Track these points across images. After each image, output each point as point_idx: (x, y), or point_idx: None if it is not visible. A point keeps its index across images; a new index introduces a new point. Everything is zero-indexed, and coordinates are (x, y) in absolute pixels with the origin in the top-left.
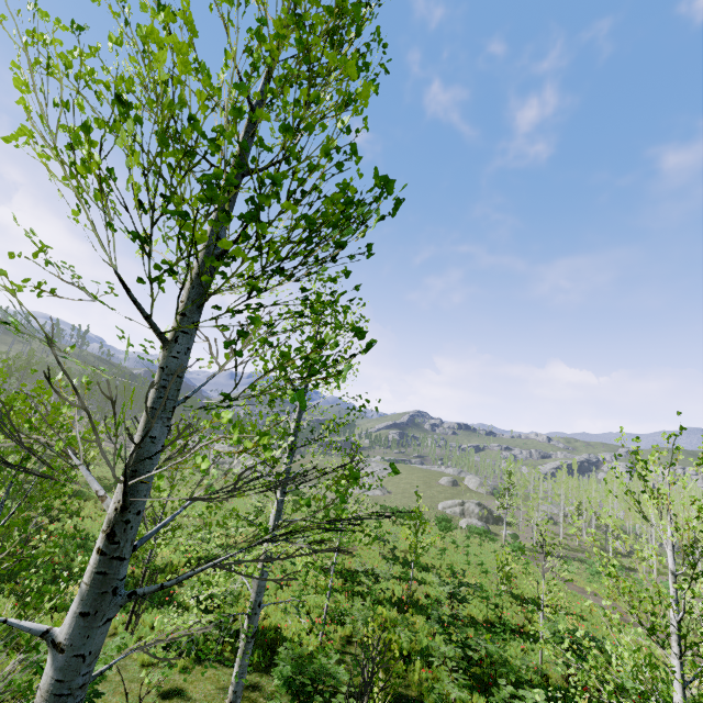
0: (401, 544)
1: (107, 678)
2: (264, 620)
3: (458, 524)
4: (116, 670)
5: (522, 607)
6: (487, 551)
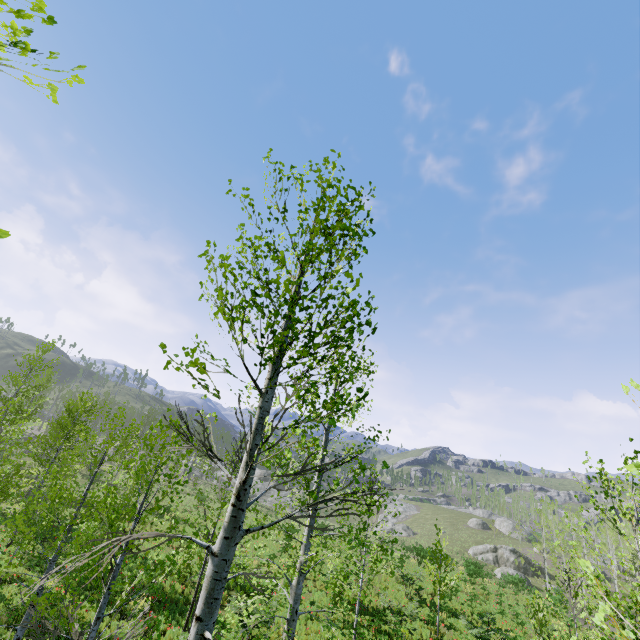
0: (428, 586)
1: None
2: None
3: (492, 573)
4: None
5: None
6: (524, 604)
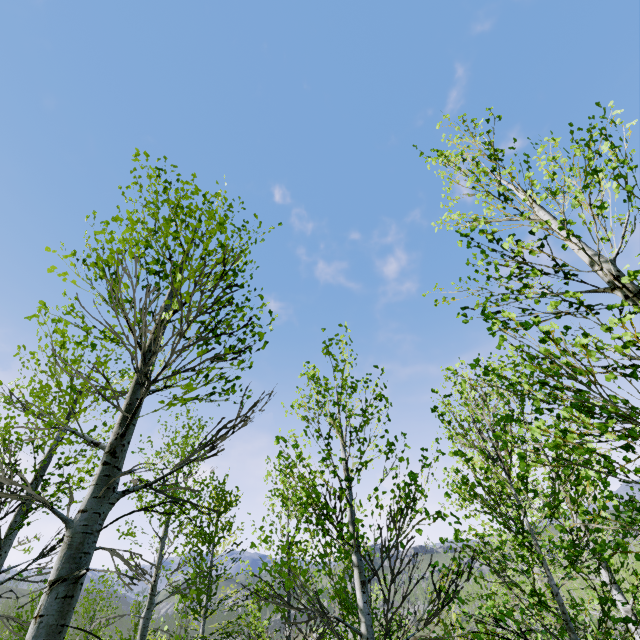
0: None
1: None
2: None
3: None
4: None
5: None
6: None
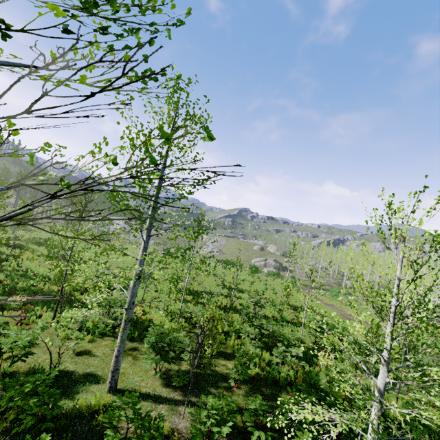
0: (228, 279)
1: (40, 345)
2: (143, 316)
3: (262, 271)
4: (41, 340)
5: (293, 311)
6: (277, 284)
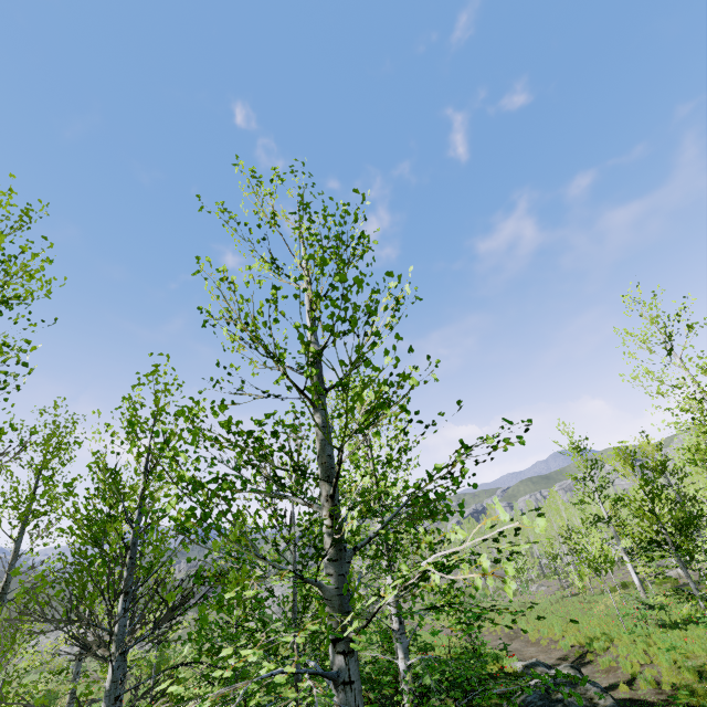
0: None
1: None
2: None
3: None
4: None
5: None
6: None
